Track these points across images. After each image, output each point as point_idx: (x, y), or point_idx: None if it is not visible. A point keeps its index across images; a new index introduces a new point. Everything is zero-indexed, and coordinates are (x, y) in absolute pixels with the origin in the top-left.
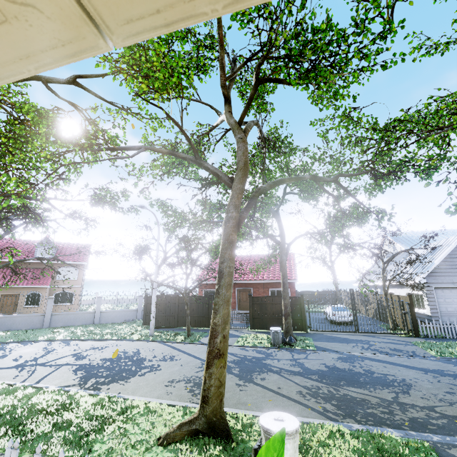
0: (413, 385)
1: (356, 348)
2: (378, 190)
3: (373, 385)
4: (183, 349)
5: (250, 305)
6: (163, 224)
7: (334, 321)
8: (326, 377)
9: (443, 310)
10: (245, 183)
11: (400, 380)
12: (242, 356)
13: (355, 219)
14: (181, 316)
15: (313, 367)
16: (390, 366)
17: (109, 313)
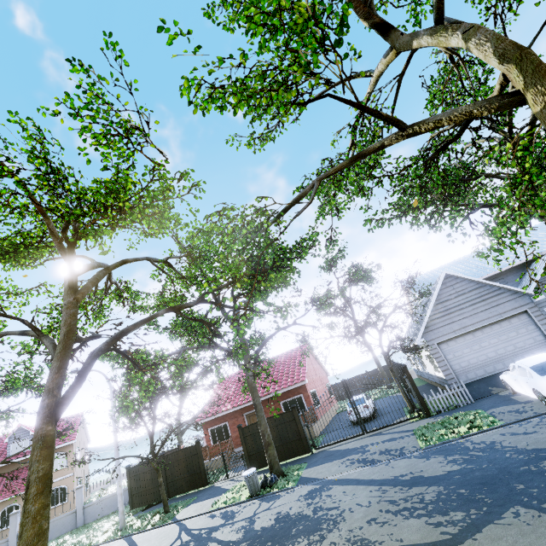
0: (343, 521)
1: (344, 464)
2: (282, 280)
3: (296, 538)
4: (140, 543)
5: (242, 440)
6: (108, 381)
7: (353, 421)
8: (257, 540)
9: (457, 368)
10: (68, 355)
11: (336, 516)
12: (197, 532)
13: (360, 281)
14: (170, 482)
15: (260, 524)
16: (351, 489)
17: (96, 505)
